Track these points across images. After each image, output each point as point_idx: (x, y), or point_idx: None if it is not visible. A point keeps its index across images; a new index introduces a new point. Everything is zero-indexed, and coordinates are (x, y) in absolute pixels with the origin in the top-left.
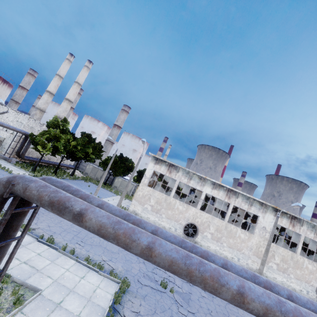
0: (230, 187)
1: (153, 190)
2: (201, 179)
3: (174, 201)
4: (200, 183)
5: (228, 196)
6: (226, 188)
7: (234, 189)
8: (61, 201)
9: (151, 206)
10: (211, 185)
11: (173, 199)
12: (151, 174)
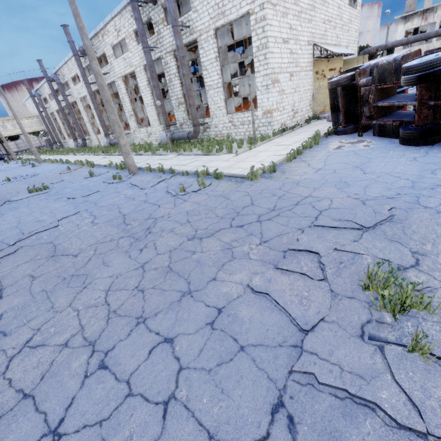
0: None
1: (410, 49)
2: None
3: (438, 43)
4: None
5: None
6: None
7: None
8: (379, 47)
9: None
10: None
11: (436, 43)
12: (403, 36)
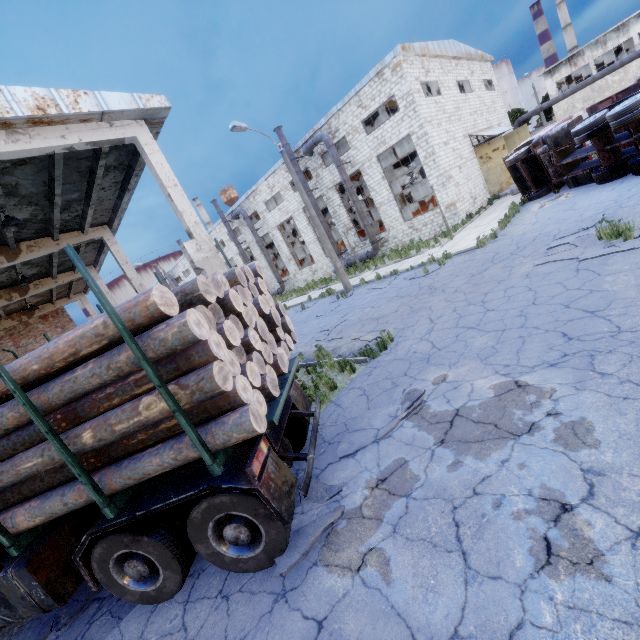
0: None
1: (571, 97)
2: (619, 30)
3: (603, 81)
4: (621, 33)
5: None
6: None
7: None
8: (533, 111)
9: (581, 110)
10: (637, 21)
11: (600, 81)
12: (556, 89)
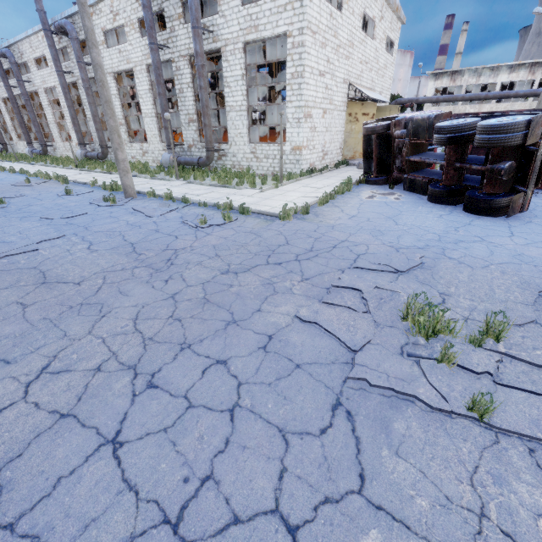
0: (532, 61)
1: (439, 108)
2: (493, 70)
3: (463, 108)
4: (493, 74)
5: (531, 73)
6: (528, 65)
7: (538, 61)
8: (410, 99)
9: None
10: (507, 71)
11: (461, 107)
12: (433, 94)
